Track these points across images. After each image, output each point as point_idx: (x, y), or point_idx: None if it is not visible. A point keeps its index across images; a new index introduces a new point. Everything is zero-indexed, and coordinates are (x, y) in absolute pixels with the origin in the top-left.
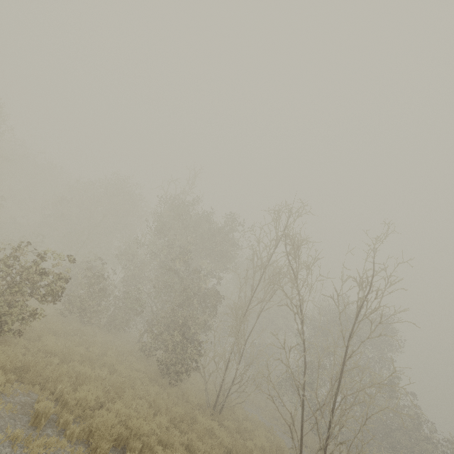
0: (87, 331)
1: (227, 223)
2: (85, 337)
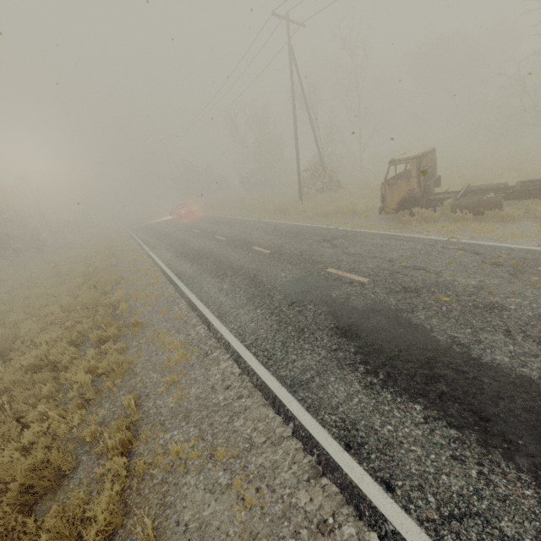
0: None
1: None
2: None
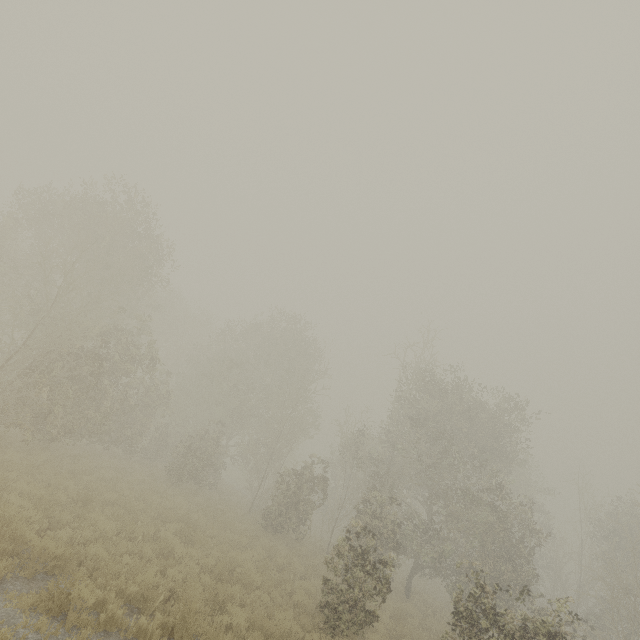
0: (400, 611)
1: (500, 404)
2: (409, 625)
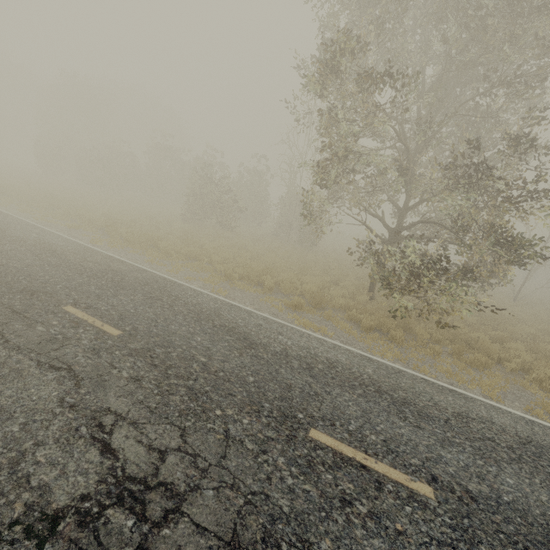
0: None
1: None
2: None
